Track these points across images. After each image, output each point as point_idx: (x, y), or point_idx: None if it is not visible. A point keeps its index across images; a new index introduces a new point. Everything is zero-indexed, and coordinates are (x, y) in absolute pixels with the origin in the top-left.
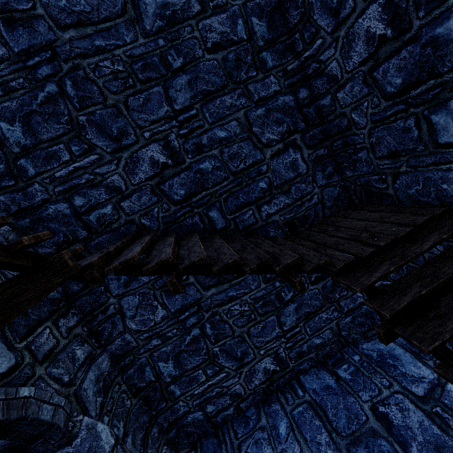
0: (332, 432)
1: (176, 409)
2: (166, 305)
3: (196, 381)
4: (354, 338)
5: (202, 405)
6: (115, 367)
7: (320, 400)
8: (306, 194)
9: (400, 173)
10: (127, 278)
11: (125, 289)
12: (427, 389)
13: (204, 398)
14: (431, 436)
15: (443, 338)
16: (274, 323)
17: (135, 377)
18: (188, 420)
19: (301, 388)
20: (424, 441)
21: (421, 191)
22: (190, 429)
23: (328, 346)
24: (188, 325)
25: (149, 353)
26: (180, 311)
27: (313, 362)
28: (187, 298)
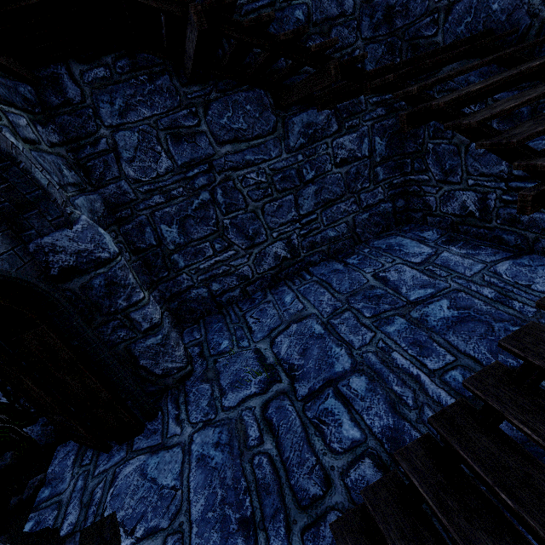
0: (334, 293)
1: (179, 282)
2: (172, 154)
3: (202, 255)
4: (367, 238)
5: (207, 282)
6: (109, 214)
7: (327, 278)
8: (347, 45)
9: (455, 2)
10: (123, 105)
11: (121, 120)
12: (425, 258)
13: (210, 274)
14: (420, 281)
15: (459, 94)
16: (291, 205)
17: (134, 235)
18: (192, 295)
19: (310, 275)
20: (413, 284)
21: (470, 24)
22: (193, 305)
23: (341, 241)
24: (197, 186)
25: (150, 211)
26: (188, 166)
27: (324, 256)
28: (197, 150)
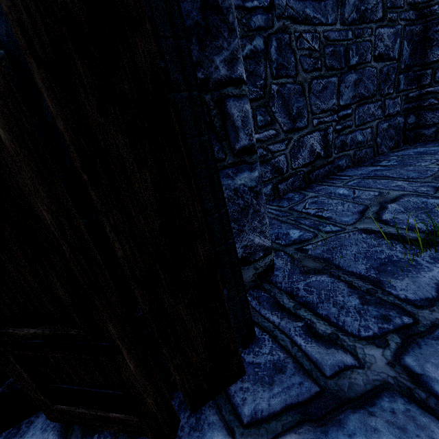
0: (407, 180)
1: None
2: None
3: None
4: (382, 151)
5: None
6: None
7: (375, 175)
8: None
9: None
10: None
11: None
12: None
13: None
14: None
15: None
16: (334, 89)
17: None
18: None
19: (345, 176)
20: None
21: None
22: None
23: (365, 149)
24: (253, 24)
25: None
26: None
27: (349, 162)
28: None
